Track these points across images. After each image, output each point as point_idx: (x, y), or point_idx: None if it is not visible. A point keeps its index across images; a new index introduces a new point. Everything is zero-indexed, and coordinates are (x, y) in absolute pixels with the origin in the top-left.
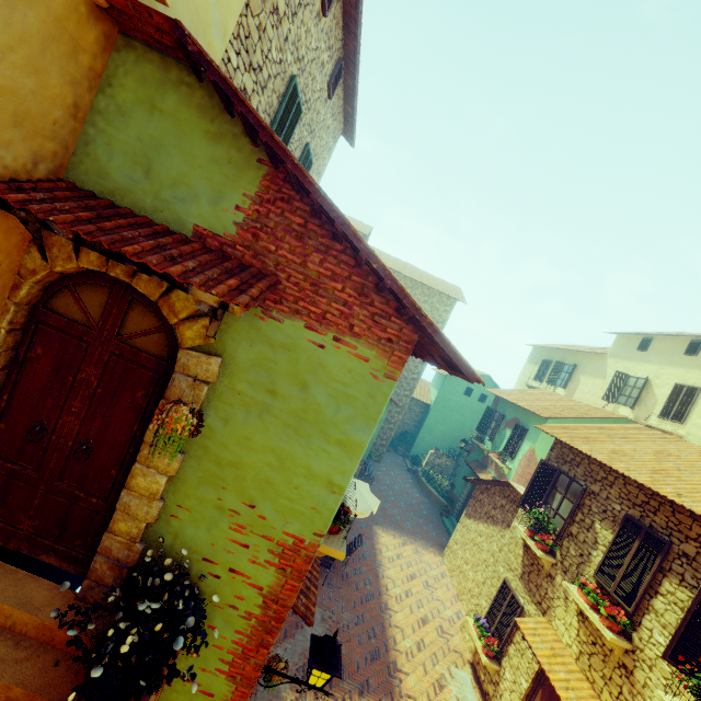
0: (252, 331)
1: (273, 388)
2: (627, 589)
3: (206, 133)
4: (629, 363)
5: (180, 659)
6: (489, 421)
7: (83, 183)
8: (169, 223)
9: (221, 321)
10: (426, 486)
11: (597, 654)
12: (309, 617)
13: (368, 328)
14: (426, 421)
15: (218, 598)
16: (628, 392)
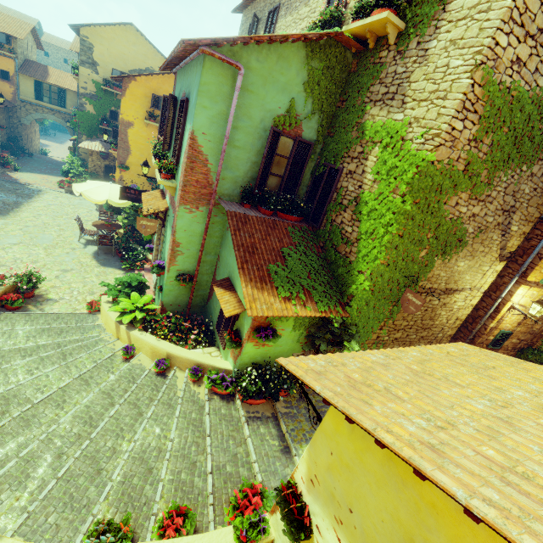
0: None
1: None
2: None
3: None
4: None
5: None
6: None
7: None
8: None
9: None
10: None
11: None
12: None
13: None
14: None
15: None
16: None
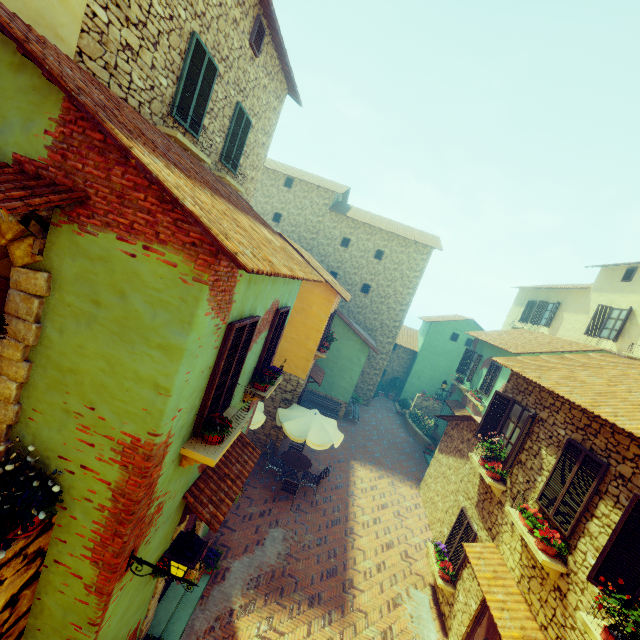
0: (72, 246)
1: (96, 298)
2: (565, 513)
3: (12, 65)
4: (612, 295)
5: (52, 545)
6: (468, 362)
7: None
8: None
9: (46, 240)
10: (412, 427)
11: (536, 577)
12: (213, 523)
13: (173, 234)
14: (414, 367)
15: (59, 488)
16: (611, 325)
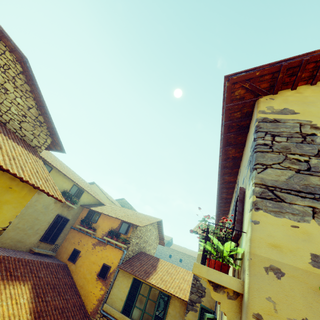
0: None
1: None
2: None
3: None
4: None
5: None
6: None
7: None
8: None
9: None
10: None
11: None
12: None
13: None
14: None
15: None
16: None
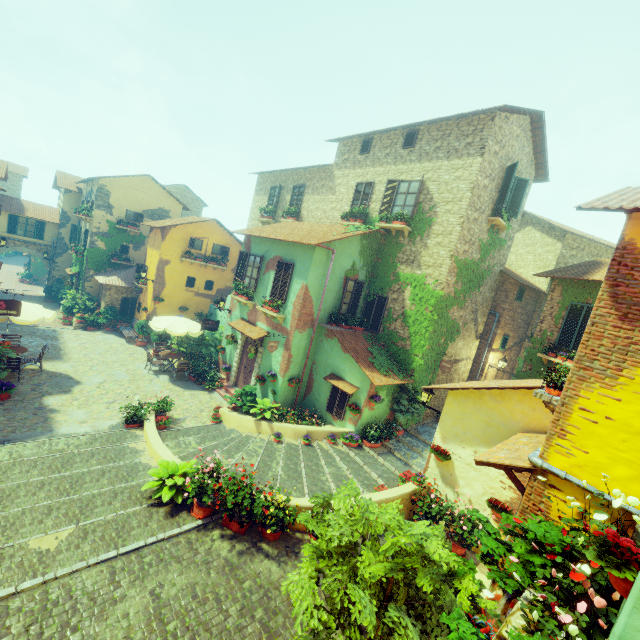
0: None
1: None
2: None
3: None
4: None
5: None
6: None
7: None
8: None
9: None
10: None
11: None
12: None
13: None
14: None
15: None
16: None
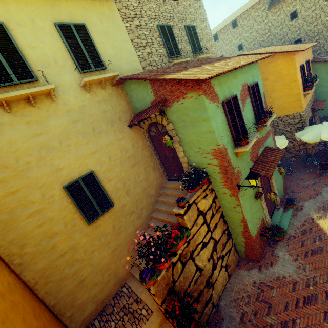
0: (171, 112)
1: (183, 120)
2: None
3: (138, 85)
4: None
5: (214, 188)
6: None
7: (137, 112)
8: (148, 106)
9: (166, 116)
10: None
11: None
12: (267, 175)
13: (186, 89)
14: None
15: (205, 170)
16: None
